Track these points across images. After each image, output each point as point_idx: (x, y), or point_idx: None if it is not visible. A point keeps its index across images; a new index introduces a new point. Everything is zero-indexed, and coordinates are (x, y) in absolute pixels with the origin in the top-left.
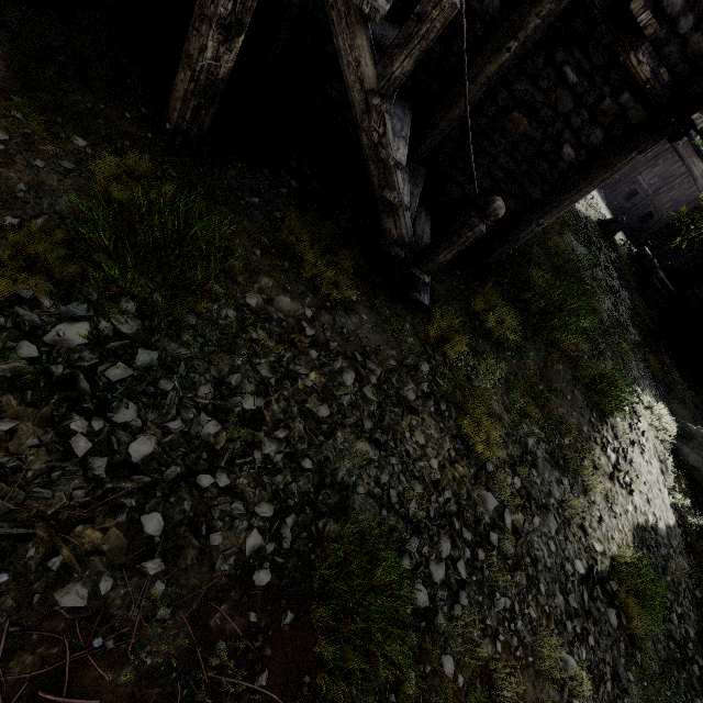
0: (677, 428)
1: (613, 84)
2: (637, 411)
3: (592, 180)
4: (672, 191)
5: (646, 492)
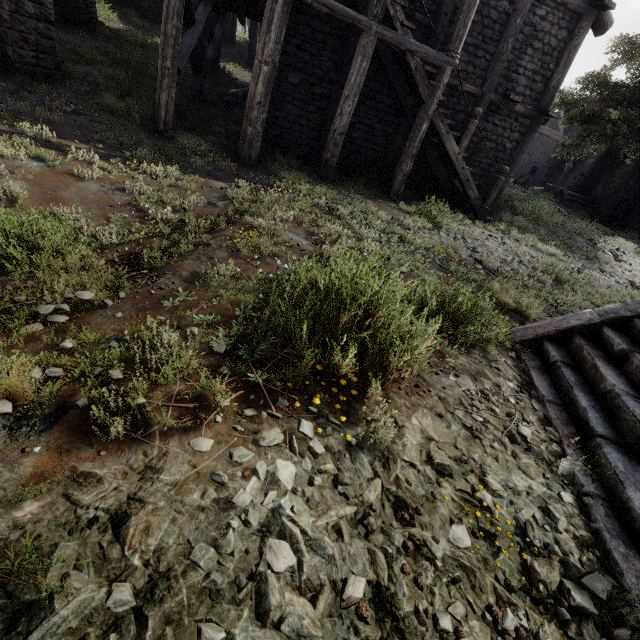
0: (636, 244)
1: (513, 118)
2: (608, 241)
3: (523, 150)
4: (539, 149)
5: (638, 265)
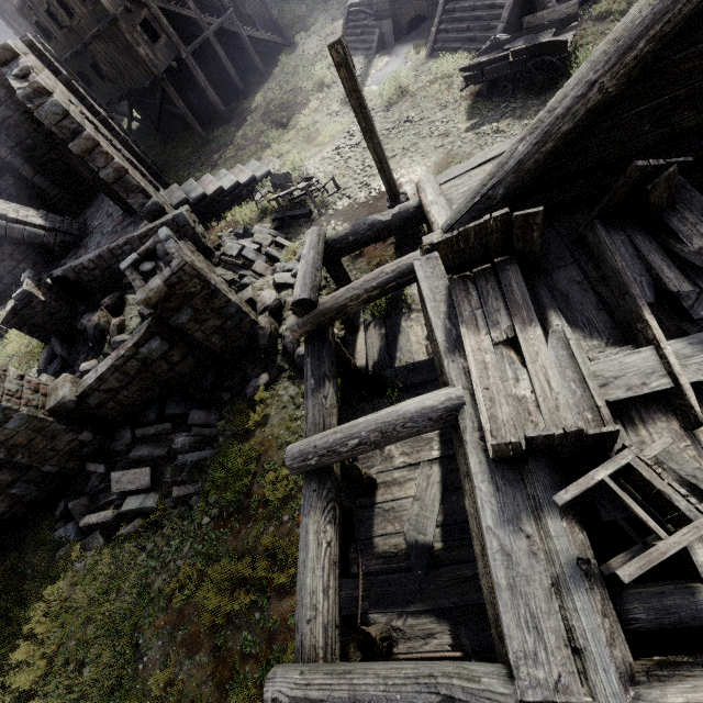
0: None
1: None
2: None
3: (265, 2)
4: None
5: None
